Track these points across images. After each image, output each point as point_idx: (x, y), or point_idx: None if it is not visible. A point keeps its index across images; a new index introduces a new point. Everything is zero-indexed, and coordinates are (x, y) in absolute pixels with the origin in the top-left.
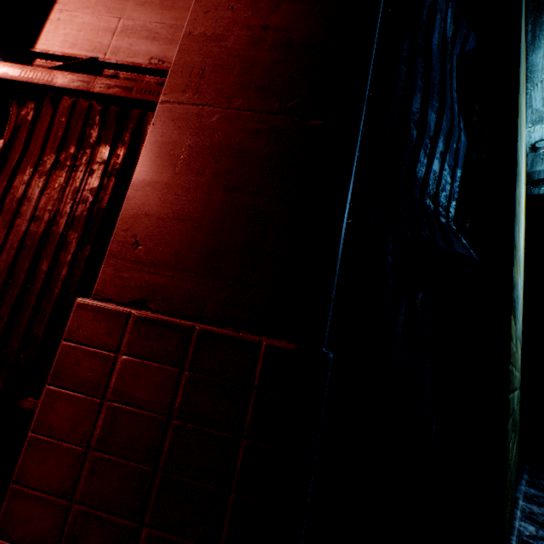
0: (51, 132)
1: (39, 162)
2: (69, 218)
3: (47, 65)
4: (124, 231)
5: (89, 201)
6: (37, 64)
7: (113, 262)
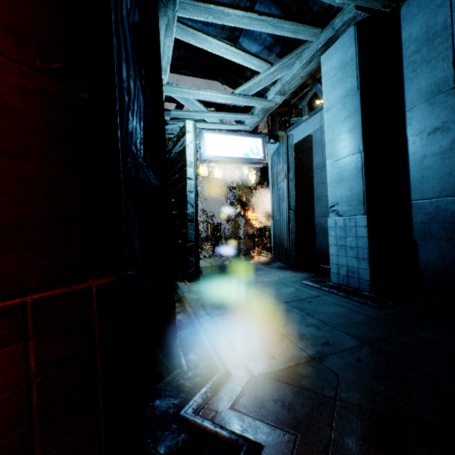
0: None
1: None
2: None
3: None
4: None
5: None
6: None
7: None
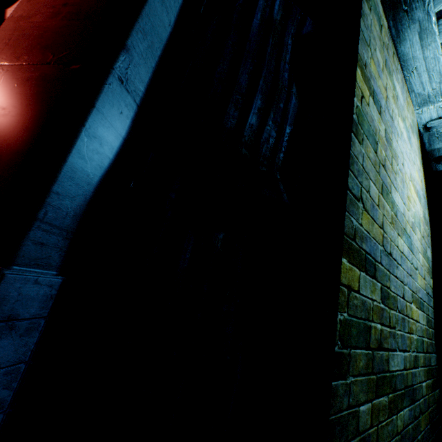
0: None
1: None
2: None
3: None
4: None
5: None
6: None
7: None
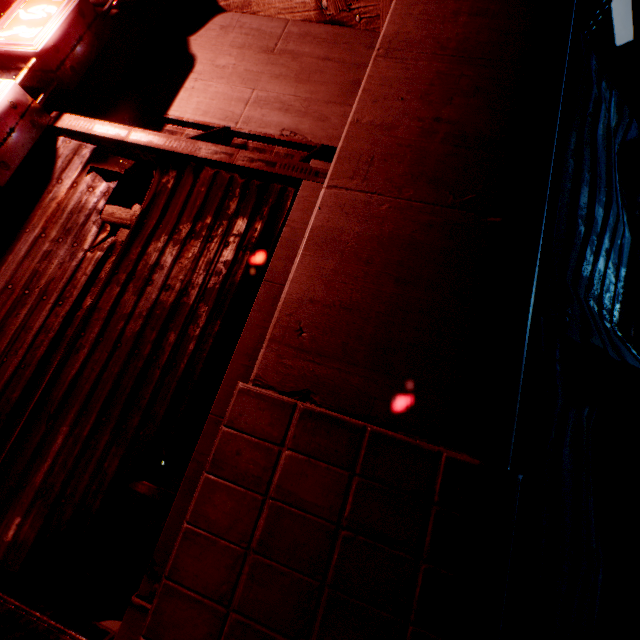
0: (189, 201)
1: (174, 230)
2: (200, 290)
3: (177, 131)
4: (287, 316)
5: (222, 274)
6: (167, 129)
7: (275, 347)
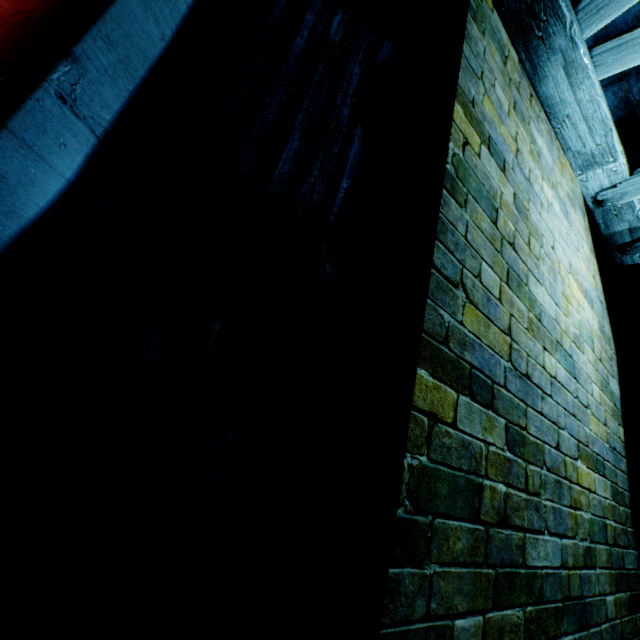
0: None
1: None
2: None
3: None
4: None
5: None
6: None
7: None
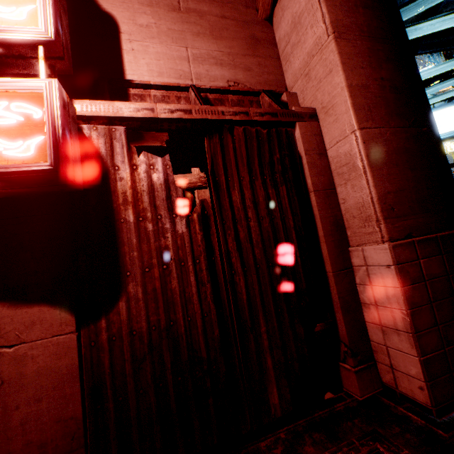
0: (236, 154)
1: (240, 179)
2: (280, 211)
3: (143, 94)
4: (384, 204)
5: (285, 197)
6: (133, 93)
7: (388, 221)
